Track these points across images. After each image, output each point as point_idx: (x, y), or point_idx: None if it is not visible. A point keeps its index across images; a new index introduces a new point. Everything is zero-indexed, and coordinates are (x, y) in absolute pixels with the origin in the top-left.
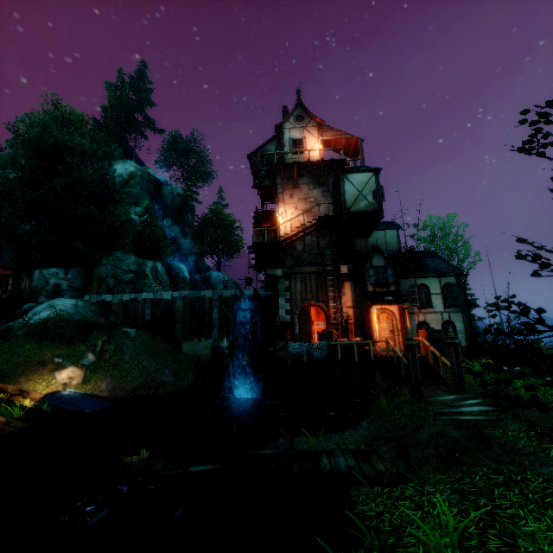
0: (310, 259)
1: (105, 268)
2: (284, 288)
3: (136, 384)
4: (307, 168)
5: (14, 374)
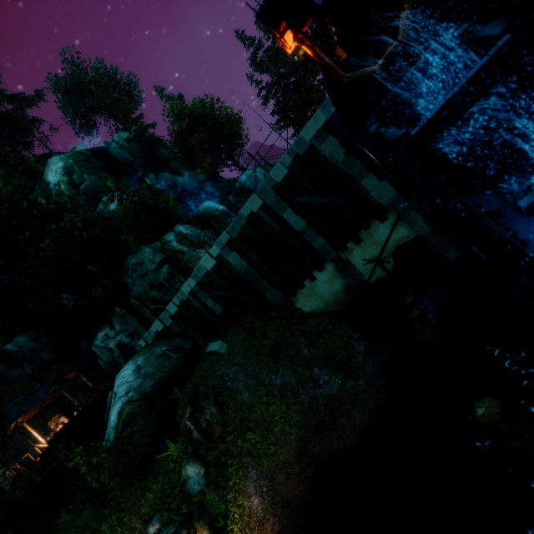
0: None
1: (136, 286)
2: None
3: (297, 435)
4: None
5: None
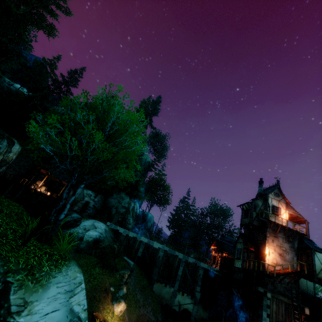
0: (282, 290)
1: (114, 200)
2: (266, 304)
3: (136, 317)
4: (283, 228)
5: (96, 299)
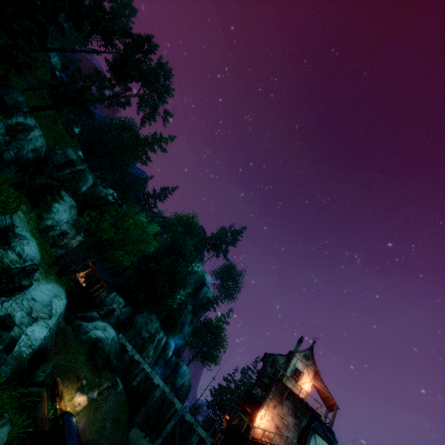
0: None
1: (141, 319)
2: None
3: (92, 439)
4: (294, 397)
5: (66, 375)
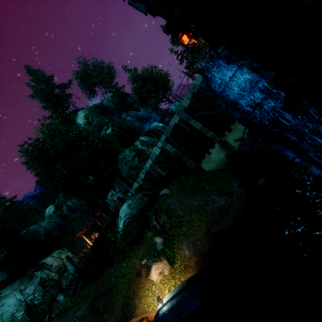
0: None
1: (123, 169)
2: None
3: (205, 226)
4: None
5: (130, 298)
